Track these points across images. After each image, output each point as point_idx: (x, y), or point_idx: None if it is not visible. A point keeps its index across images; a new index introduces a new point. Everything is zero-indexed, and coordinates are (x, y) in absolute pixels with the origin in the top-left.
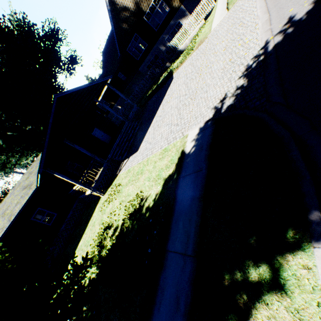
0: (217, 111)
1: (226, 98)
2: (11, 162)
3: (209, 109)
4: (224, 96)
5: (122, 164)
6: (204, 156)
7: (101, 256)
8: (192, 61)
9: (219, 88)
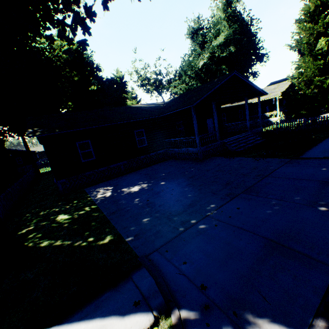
0: None
1: None
2: None
3: None
4: None
5: None
6: None
7: None
8: None
9: None
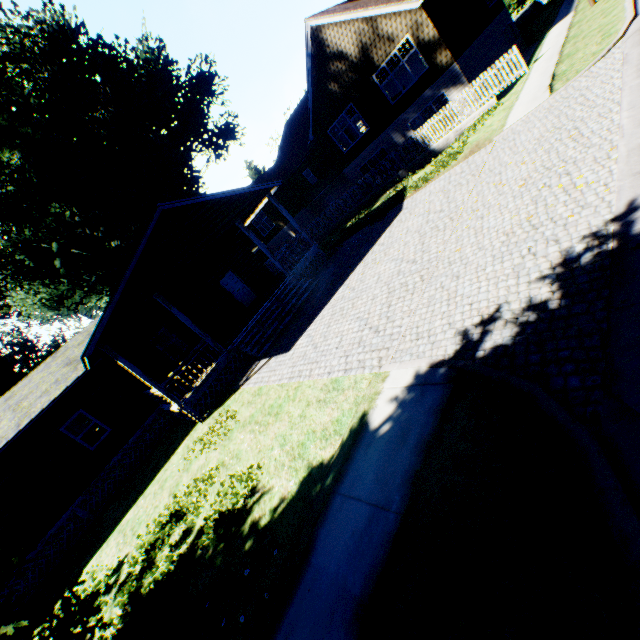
0: (467, 345)
1: (497, 319)
2: (74, 298)
3: (451, 330)
4: (493, 312)
5: (254, 366)
6: (404, 467)
7: (139, 587)
8: (448, 186)
9: (487, 283)
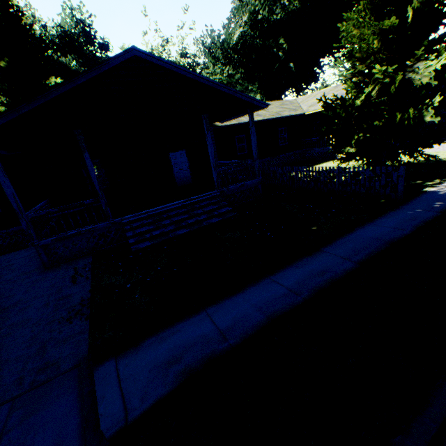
0: None
1: None
2: (235, 88)
3: None
4: None
5: None
6: None
7: None
8: None
9: None
